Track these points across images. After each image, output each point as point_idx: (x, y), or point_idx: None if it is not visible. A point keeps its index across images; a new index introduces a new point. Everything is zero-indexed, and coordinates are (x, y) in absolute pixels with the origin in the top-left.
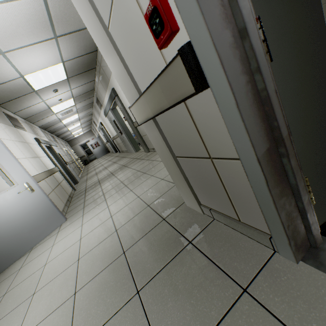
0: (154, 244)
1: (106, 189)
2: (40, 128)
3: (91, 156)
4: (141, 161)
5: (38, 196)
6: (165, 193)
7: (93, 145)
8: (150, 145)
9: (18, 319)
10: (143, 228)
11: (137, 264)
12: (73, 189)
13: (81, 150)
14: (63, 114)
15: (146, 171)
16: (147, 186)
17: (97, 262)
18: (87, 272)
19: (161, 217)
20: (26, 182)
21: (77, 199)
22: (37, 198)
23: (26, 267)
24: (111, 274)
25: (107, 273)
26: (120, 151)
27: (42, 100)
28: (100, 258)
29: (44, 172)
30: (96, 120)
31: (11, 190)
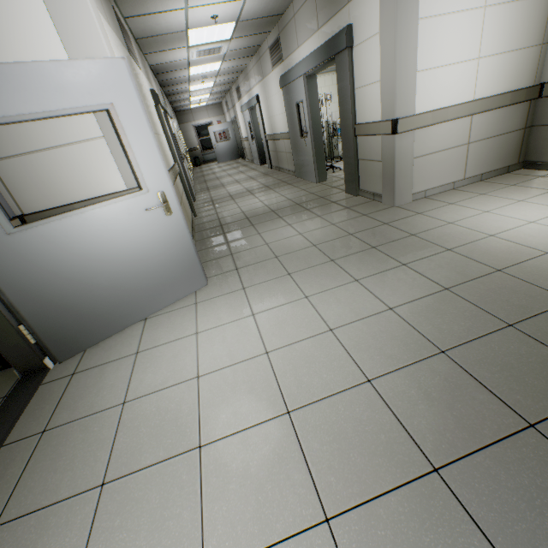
0: (545, 501)
1: (276, 246)
2: (150, 70)
3: (208, 154)
4: (346, 211)
5: (176, 227)
6: (484, 338)
7: (216, 135)
8: (369, 185)
9: (184, 500)
10: (464, 419)
11: (516, 545)
12: (192, 214)
13: (194, 137)
14: (201, 54)
15: (376, 244)
16: (404, 288)
17: (353, 453)
18: (336, 469)
19: (514, 412)
20: (161, 191)
21: (209, 240)
22: (173, 230)
23: (151, 358)
24: (428, 527)
25: (411, 514)
26: (273, 166)
27: (184, 5)
28: (359, 446)
29: (170, 171)
30: (246, 87)
31: (136, 199)
